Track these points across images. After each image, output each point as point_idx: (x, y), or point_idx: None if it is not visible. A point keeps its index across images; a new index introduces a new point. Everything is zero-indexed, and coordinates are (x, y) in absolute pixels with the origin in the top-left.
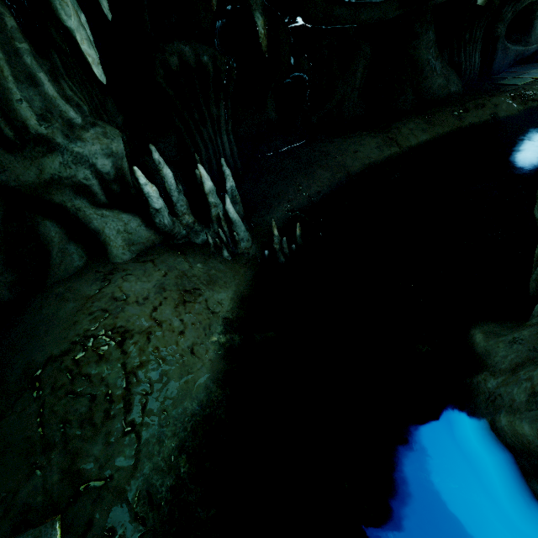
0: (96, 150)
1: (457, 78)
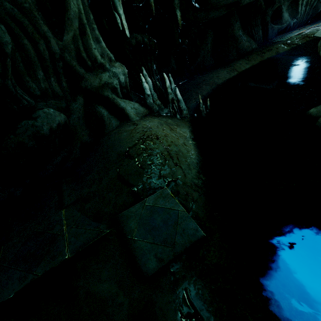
0: (120, 71)
1: (254, 42)
